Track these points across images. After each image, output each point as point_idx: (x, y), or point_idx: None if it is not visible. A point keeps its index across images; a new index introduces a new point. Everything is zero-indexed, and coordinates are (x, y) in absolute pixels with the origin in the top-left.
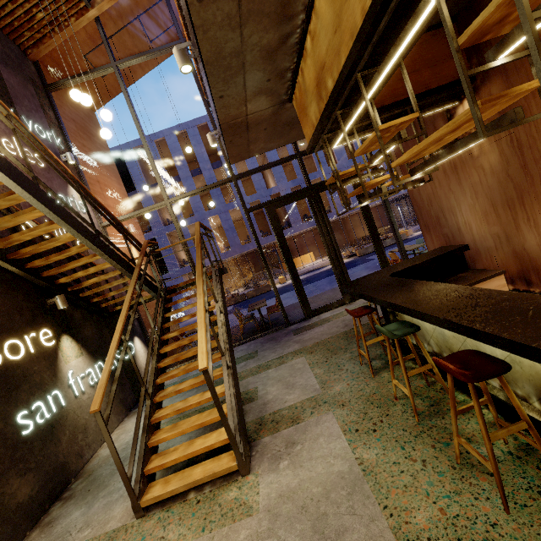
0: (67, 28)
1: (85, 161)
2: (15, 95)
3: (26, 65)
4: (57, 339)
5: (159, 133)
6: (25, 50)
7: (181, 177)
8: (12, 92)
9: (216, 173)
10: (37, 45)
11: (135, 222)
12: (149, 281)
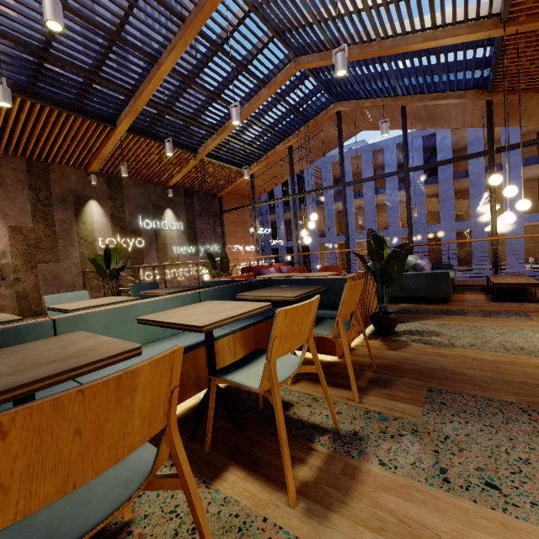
0: (234, 183)
1: (233, 250)
2: (200, 233)
3: (213, 204)
4: None
5: (336, 155)
6: (216, 193)
7: None
8: (198, 233)
9: (380, 196)
10: (221, 191)
11: None
12: None
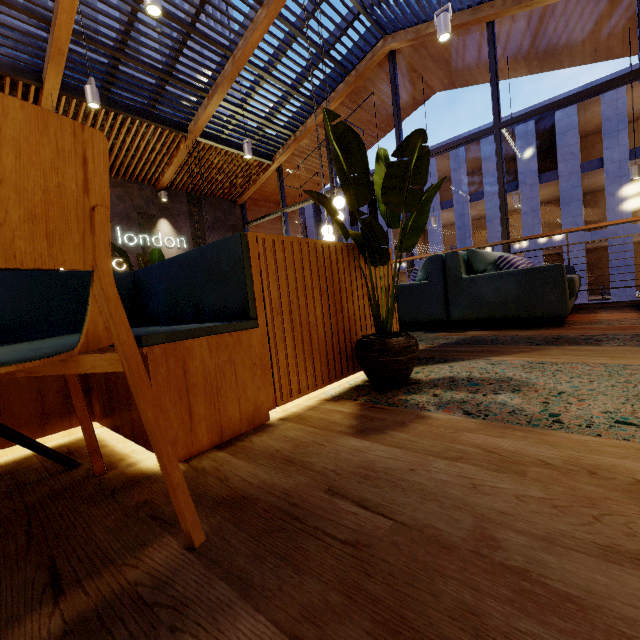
0: (257, 181)
1: None
2: None
3: (232, 214)
4: None
5: None
6: (236, 199)
7: None
8: None
9: (477, 204)
10: (241, 195)
11: None
12: None
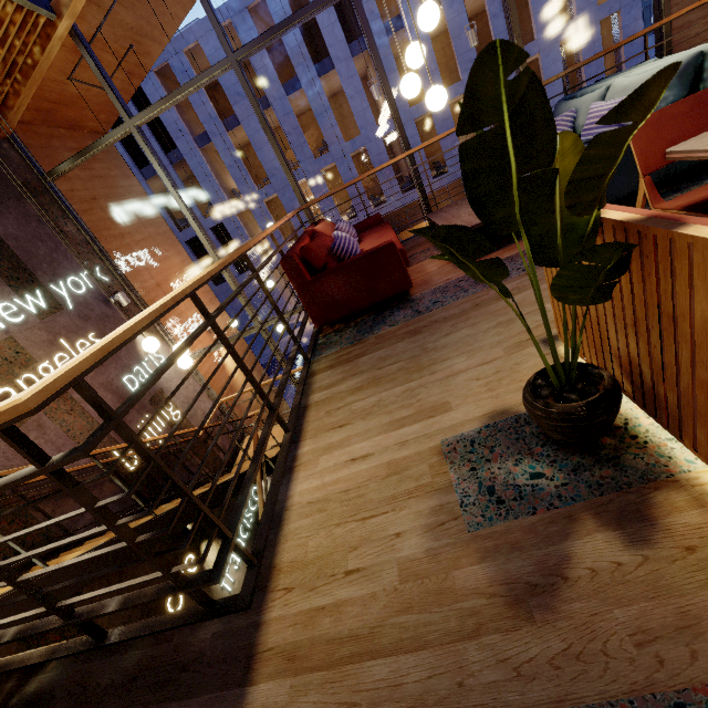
0: (33, 70)
1: (134, 266)
2: (26, 251)
3: (5, 160)
4: (198, 554)
5: (187, 33)
6: None
7: (239, 117)
8: (21, 252)
9: (293, 99)
10: (2, 112)
11: (213, 302)
12: (266, 463)
